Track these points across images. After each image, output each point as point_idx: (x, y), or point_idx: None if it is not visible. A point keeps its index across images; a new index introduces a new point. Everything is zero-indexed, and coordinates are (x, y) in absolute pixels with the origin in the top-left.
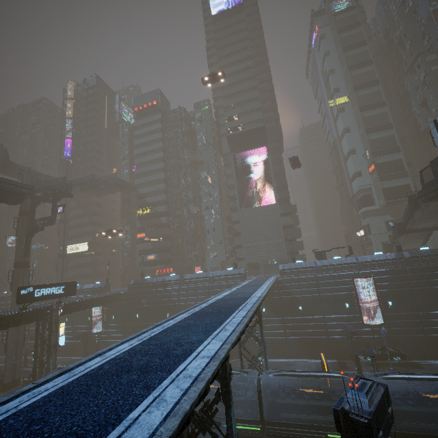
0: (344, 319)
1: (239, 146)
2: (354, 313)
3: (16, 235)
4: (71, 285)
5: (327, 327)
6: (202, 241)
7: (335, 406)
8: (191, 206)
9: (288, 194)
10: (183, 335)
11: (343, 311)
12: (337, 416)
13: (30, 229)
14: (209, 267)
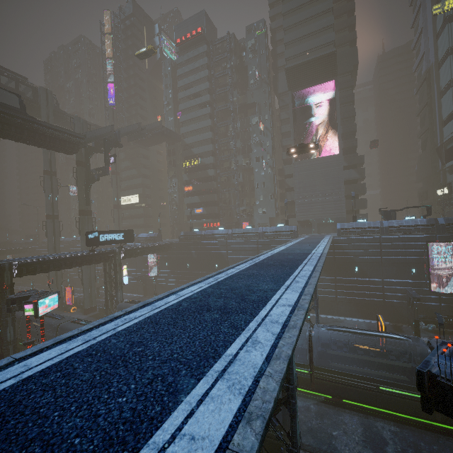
0: (407, 284)
1: (299, 82)
2: (420, 279)
3: (77, 185)
4: (129, 233)
5: (385, 290)
6: (250, 196)
7: (419, 367)
8: (239, 157)
9: (356, 142)
10: (252, 282)
11: (407, 276)
12: (420, 377)
13: (88, 179)
14: (256, 223)
